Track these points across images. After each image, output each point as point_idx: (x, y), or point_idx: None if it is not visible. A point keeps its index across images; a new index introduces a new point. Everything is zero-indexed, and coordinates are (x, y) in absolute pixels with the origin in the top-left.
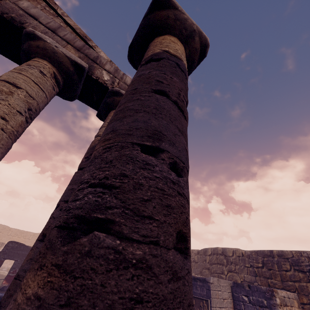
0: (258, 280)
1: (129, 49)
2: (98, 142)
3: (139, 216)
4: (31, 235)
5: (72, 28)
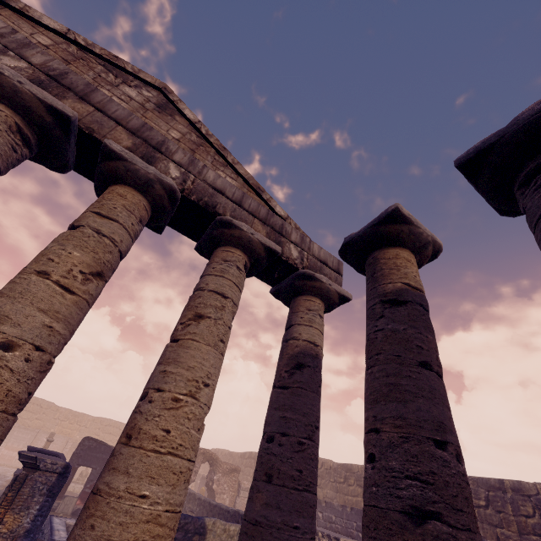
0: (480, 528)
1: (343, 245)
2: (297, 349)
3: (455, 509)
4: (89, 420)
5: (244, 179)
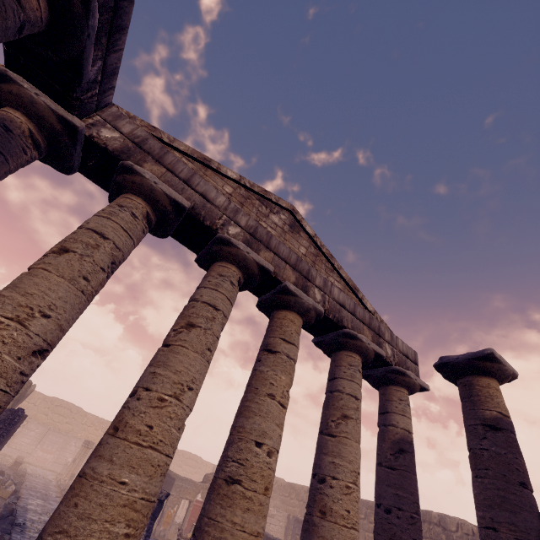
0: None
1: (441, 363)
2: (397, 436)
3: None
4: None
5: (345, 281)
